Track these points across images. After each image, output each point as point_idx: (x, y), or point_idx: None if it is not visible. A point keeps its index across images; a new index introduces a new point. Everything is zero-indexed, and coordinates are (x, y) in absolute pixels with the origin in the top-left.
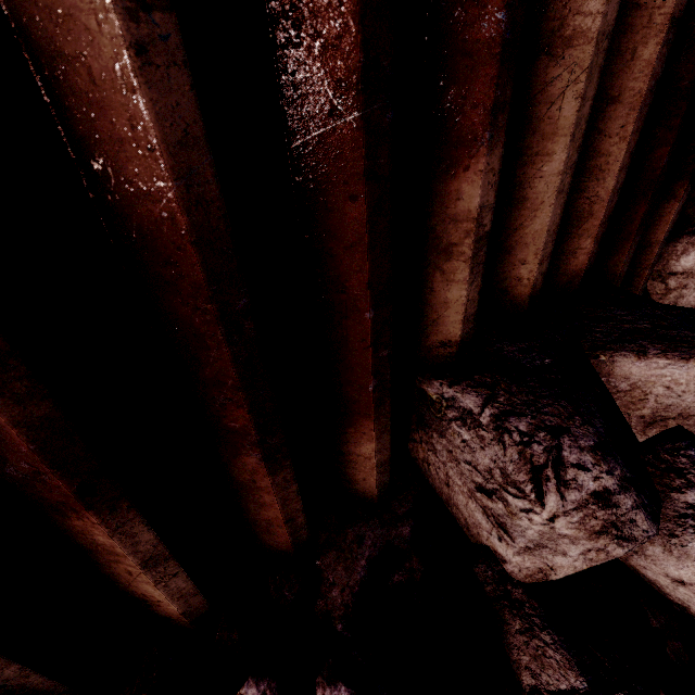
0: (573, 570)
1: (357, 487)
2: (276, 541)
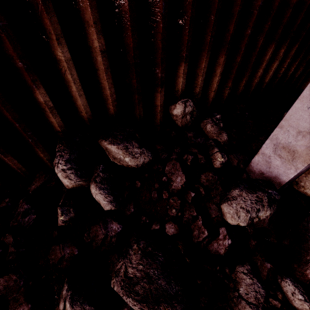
0: (70, 186)
1: (47, 165)
2: (21, 173)
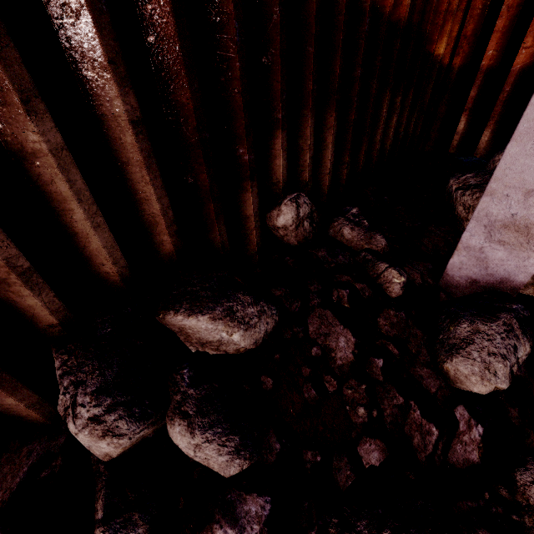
0: (116, 452)
1: (29, 419)
2: None
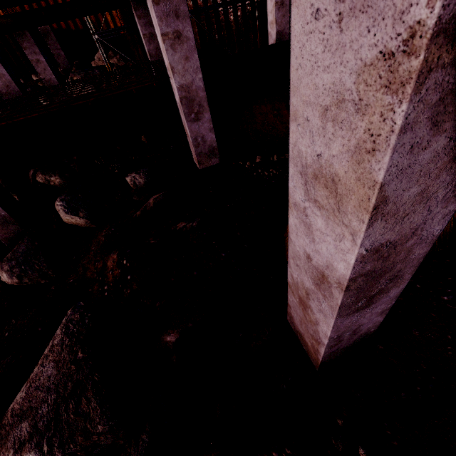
0: None
1: None
2: None
